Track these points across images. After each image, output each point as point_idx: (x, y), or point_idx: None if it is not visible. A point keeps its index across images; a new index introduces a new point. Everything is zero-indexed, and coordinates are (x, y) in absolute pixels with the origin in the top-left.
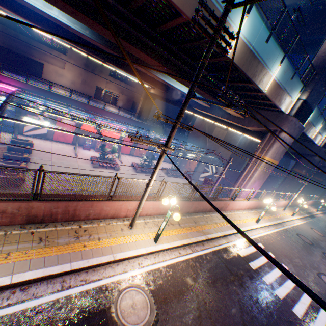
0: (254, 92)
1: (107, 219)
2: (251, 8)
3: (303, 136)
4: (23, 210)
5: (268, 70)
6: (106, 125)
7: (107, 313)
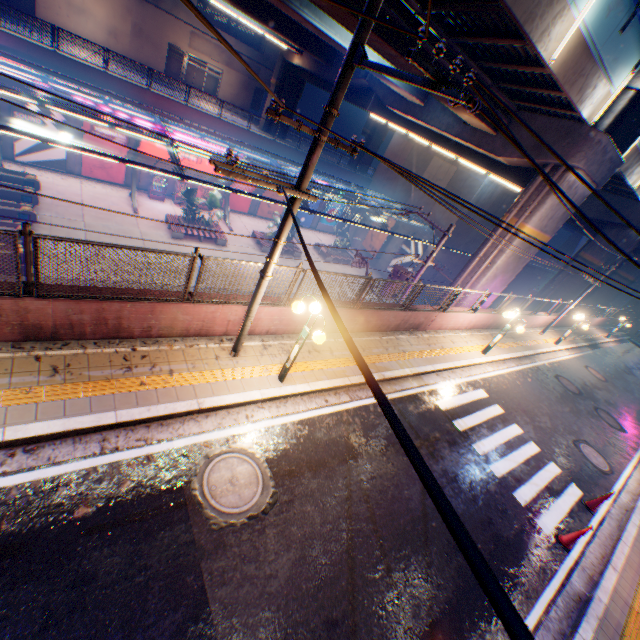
0: (527, 66)
1: (188, 338)
2: None
3: (617, 183)
4: (9, 314)
5: (568, 2)
6: (195, 144)
7: (184, 490)
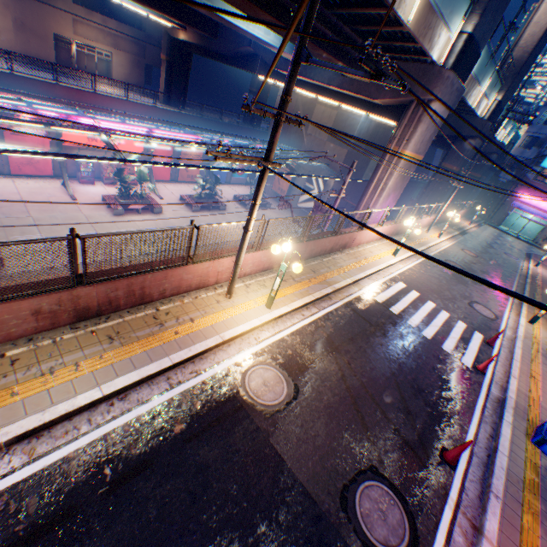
0: (390, 26)
1: (191, 292)
2: None
3: (460, 105)
4: (66, 304)
5: None
6: (110, 127)
7: (237, 397)
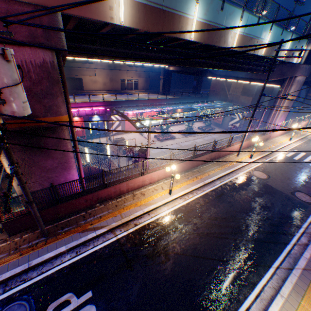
0: None
1: (226, 155)
2: (271, 27)
3: None
4: (209, 156)
5: (283, 47)
6: None
7: (253, 176)
